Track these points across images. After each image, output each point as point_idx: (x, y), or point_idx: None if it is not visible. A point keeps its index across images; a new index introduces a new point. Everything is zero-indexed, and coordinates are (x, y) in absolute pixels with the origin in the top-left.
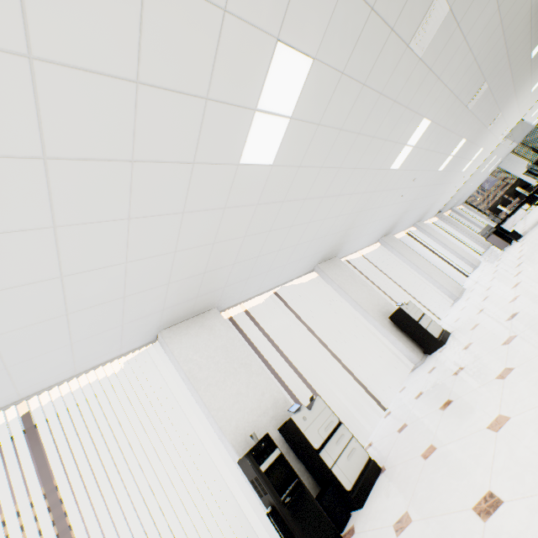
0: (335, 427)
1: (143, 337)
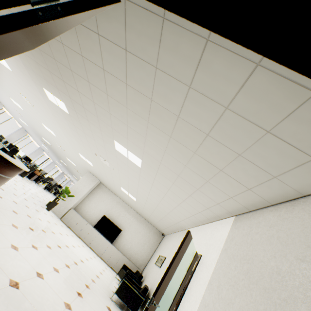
0: None
1: None
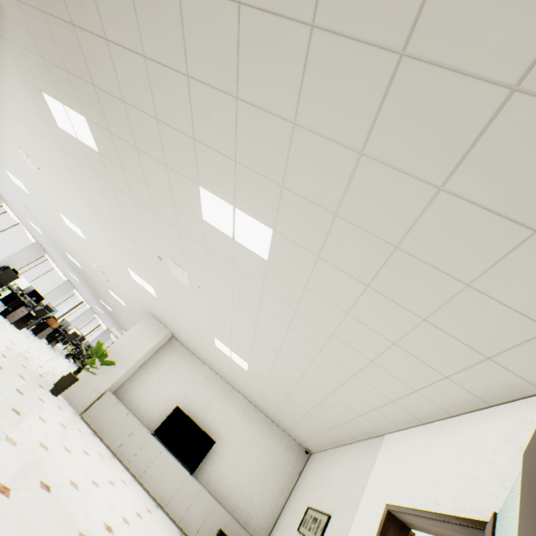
0: None
1: None
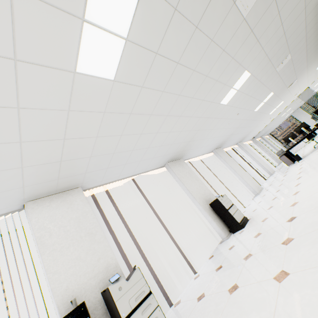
0: (145, 296)
1: (7, 206)
